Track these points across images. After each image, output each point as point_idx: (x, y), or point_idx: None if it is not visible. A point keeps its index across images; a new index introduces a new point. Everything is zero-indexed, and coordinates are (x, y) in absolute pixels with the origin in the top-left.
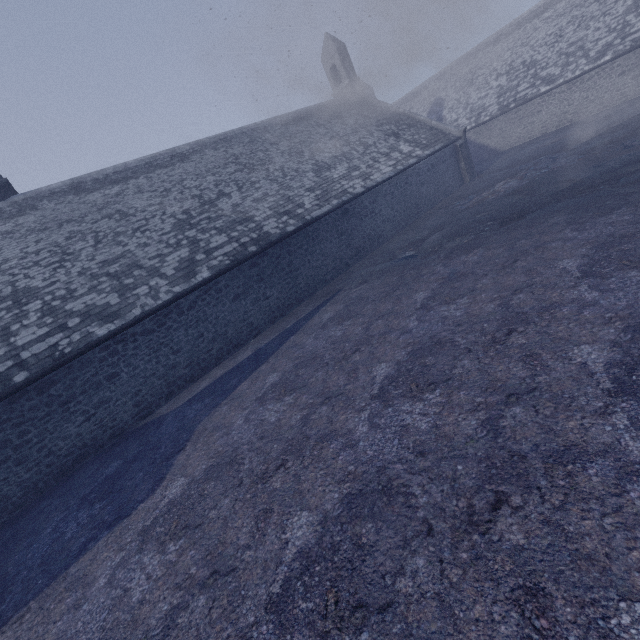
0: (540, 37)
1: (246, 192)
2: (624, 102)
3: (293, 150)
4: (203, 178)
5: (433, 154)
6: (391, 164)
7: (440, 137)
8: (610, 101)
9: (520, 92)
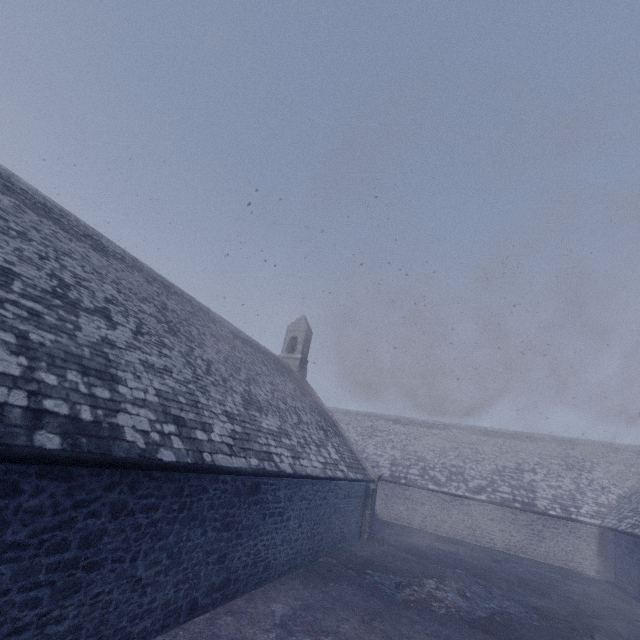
0: (429, 443)
1: (143, 343)
2: (493, 548)
3: (231, 359)
4: (101, 280)
5: (354, 480)
6: (321, 460)
7: (359, 466)
8: (481, 538)
9: (411, 474)
